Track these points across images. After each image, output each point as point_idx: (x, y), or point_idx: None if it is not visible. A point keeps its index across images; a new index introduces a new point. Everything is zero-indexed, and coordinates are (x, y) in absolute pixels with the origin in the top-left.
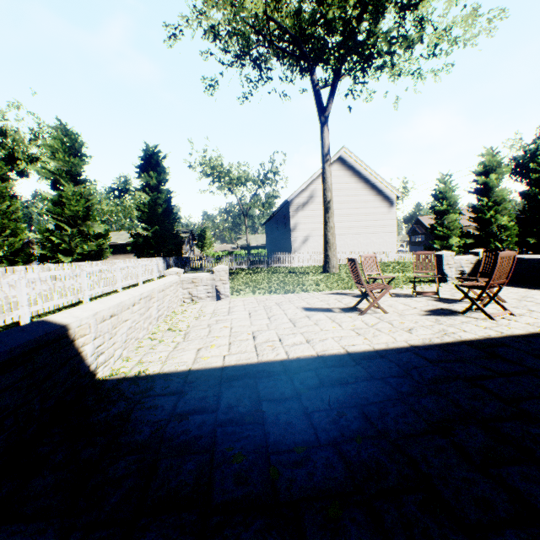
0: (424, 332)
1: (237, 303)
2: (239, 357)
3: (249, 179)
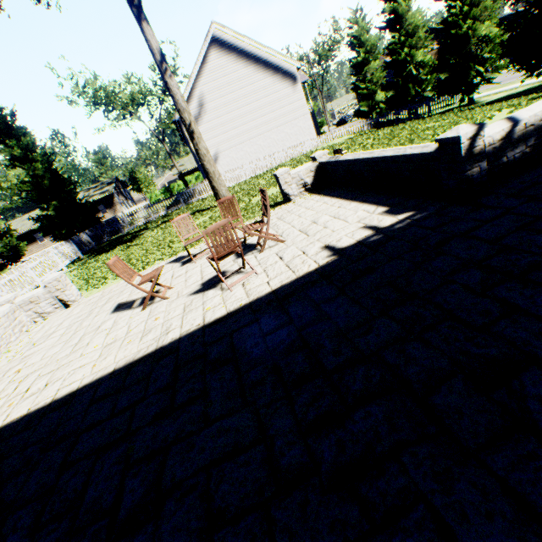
0: (151, 337)
1: (77, 310)
2: None
3: (145, 93)
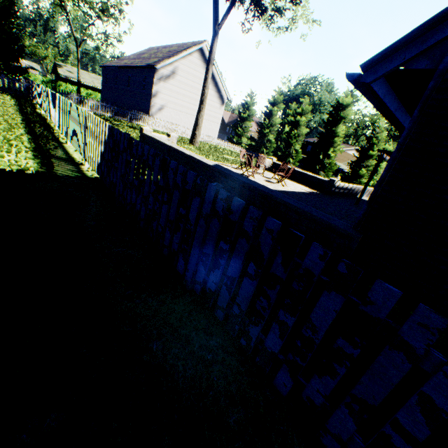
0: (271, 187)
1: None
2: None
3: (89, 1)
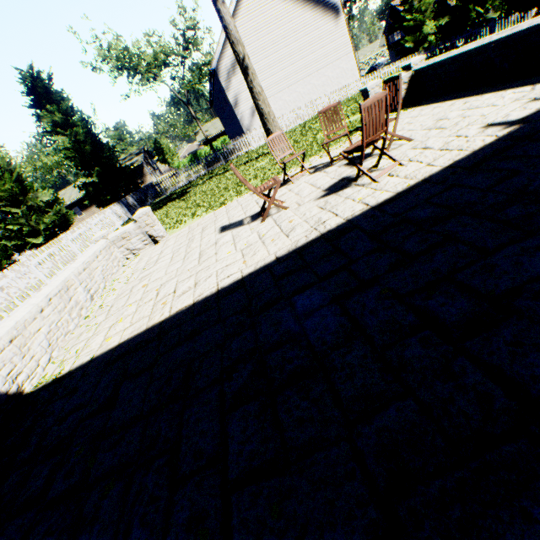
0: (300, 231)
1: (170, 242)
2: (134, 328)
3: (167, 53)
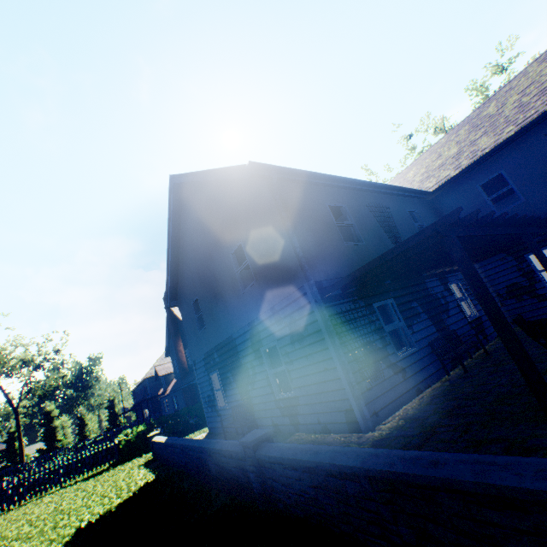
0: None
1: None
2: None
3: None
